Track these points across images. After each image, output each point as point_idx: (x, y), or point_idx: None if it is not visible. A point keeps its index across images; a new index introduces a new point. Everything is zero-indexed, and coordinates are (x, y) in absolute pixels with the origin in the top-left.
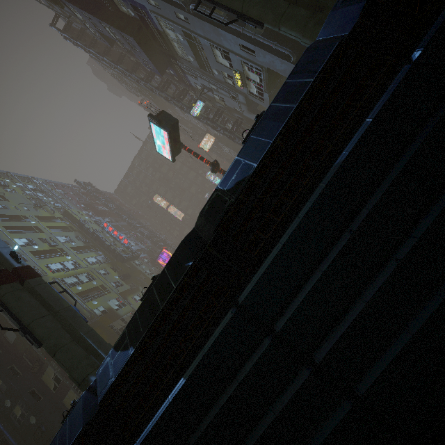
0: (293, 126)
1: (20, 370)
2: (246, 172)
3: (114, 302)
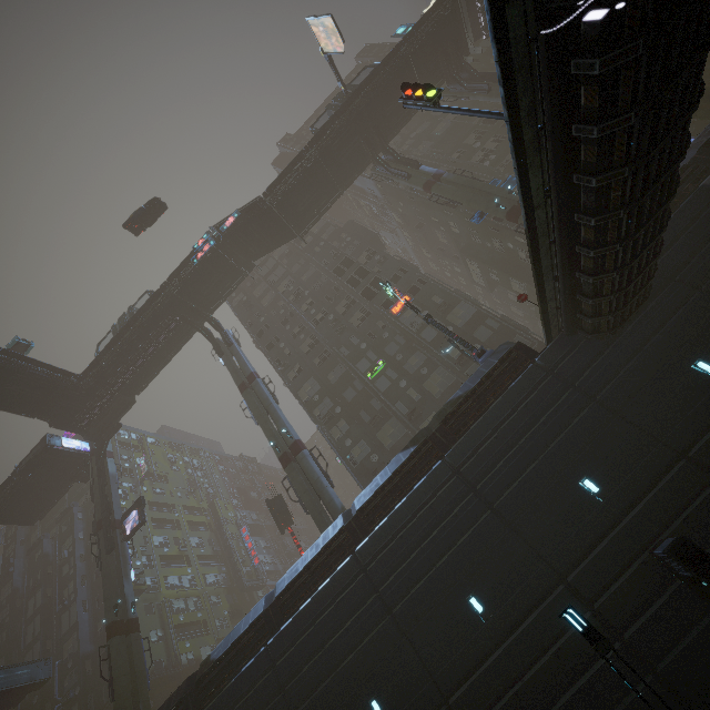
0: (236, 644)
1: (95, 703)
2: (217, 656)
3: (207, 650)
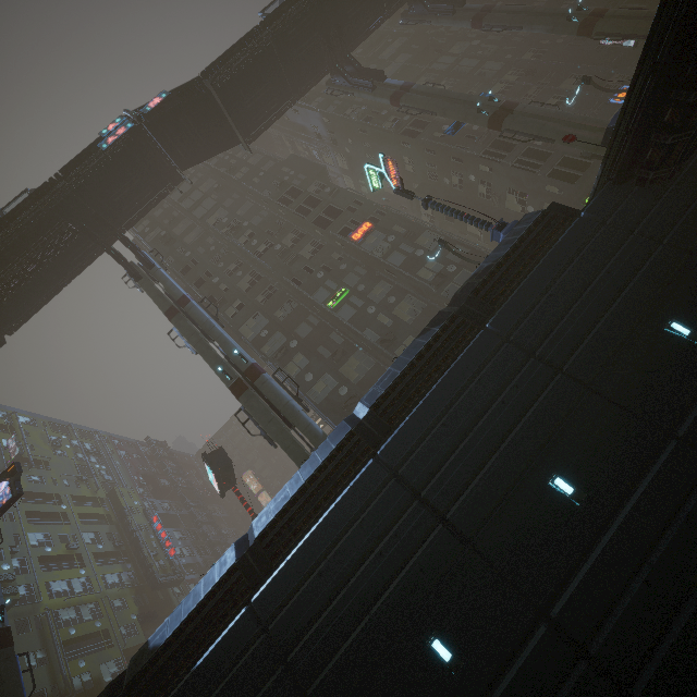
0: (195, 615)
1: None
2: (161, 640)
3: (110, 666)
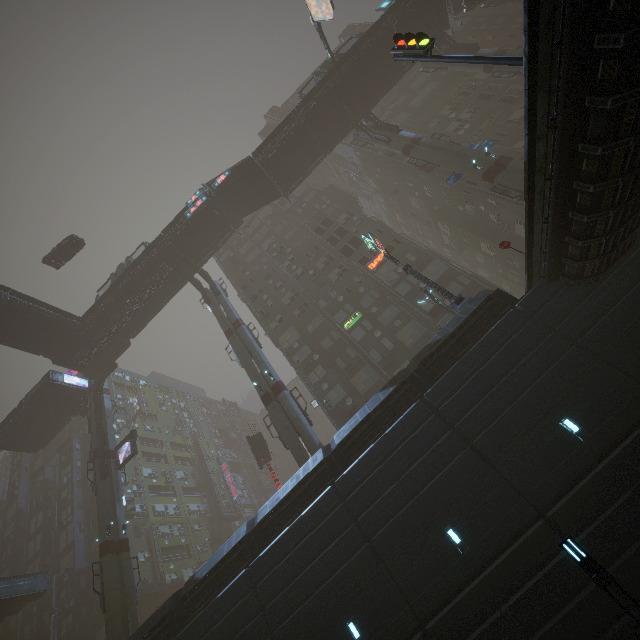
0: (219, 565)
1: (87, 614)
2: (201, 575)
3: (189, 571)
